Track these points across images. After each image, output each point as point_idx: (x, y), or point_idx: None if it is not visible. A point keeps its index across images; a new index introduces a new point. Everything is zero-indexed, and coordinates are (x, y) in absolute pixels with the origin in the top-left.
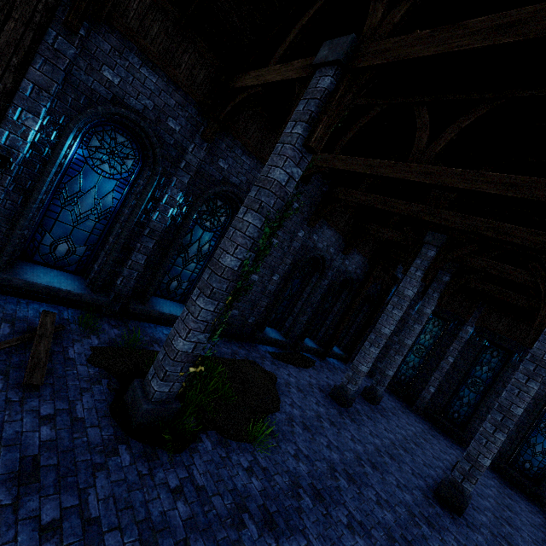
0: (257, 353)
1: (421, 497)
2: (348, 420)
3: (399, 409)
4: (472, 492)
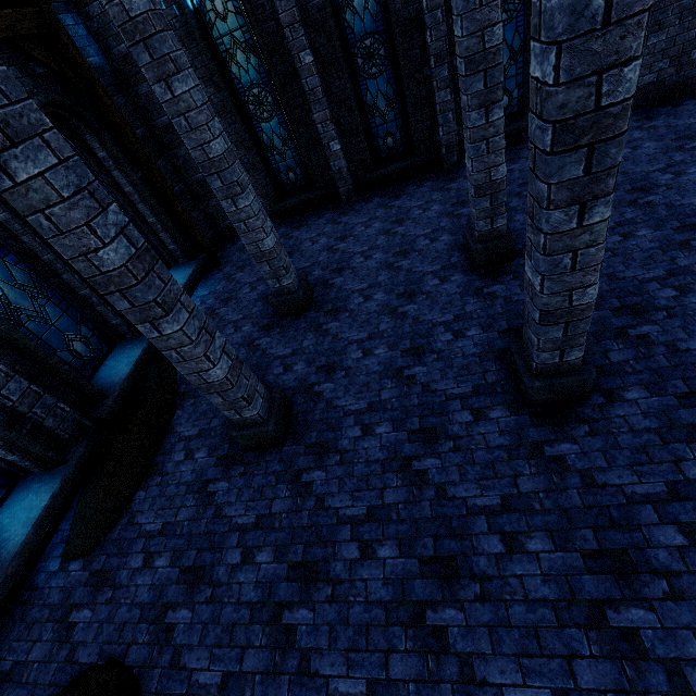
0: (43, 631)
1: (540, 479)
2: (316, 471)
3: (336, 237)
4: (521, 270)
